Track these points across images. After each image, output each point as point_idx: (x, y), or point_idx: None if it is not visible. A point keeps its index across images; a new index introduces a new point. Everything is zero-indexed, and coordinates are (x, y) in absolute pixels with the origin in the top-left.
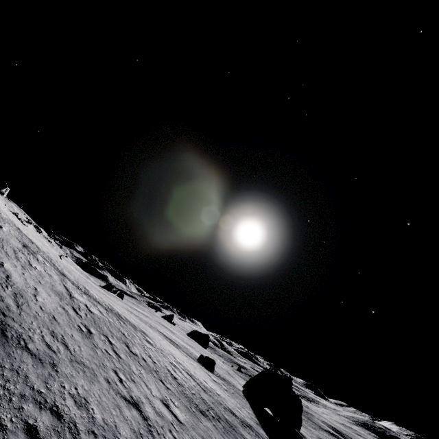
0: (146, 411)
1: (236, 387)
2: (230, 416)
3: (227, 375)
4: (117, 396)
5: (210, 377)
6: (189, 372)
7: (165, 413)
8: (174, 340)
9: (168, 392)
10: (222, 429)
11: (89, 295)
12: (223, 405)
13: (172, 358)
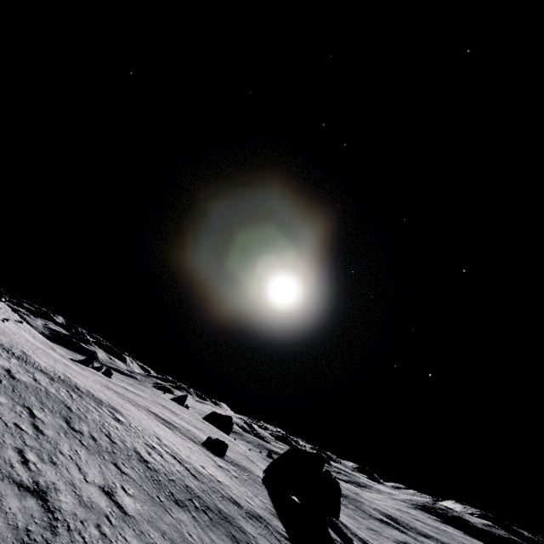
0: (58, 501)
1: (254, 473)
2: (228, 506)
3: (245, 461)
4: (3, 482)
5: (215, 462)
6: (178, 455)
7: (101, 503)
8: (172, 421)
9: (122, 477)
10: (207, 522)
11: (26, 361)
12: (223, 493)
13: (154, 439)
